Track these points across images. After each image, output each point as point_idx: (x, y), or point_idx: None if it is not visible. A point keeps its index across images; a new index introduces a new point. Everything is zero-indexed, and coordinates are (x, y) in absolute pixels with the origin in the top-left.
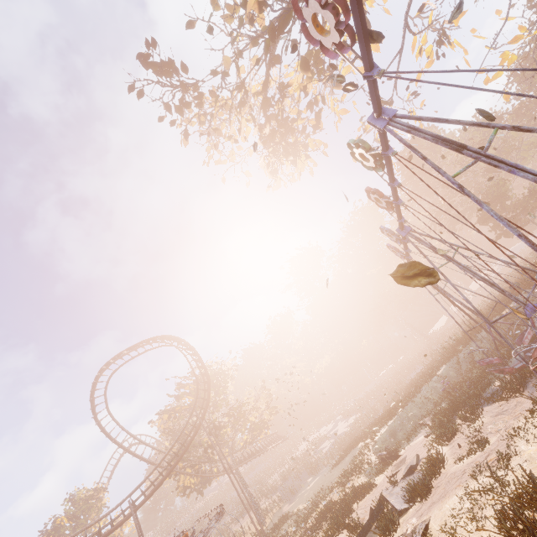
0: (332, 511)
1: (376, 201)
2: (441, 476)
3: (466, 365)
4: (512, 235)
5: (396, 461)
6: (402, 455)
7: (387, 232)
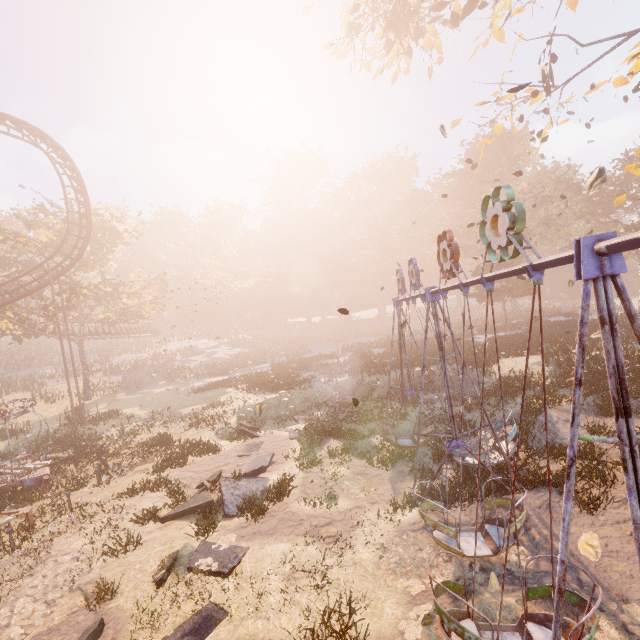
0: (164, 456)
1: (441, 252)
2: (281, 505)
3: (364, 391)
4: (482, 301)
5: (251, 440)
6: (260, 437)
7: (413, 270)
